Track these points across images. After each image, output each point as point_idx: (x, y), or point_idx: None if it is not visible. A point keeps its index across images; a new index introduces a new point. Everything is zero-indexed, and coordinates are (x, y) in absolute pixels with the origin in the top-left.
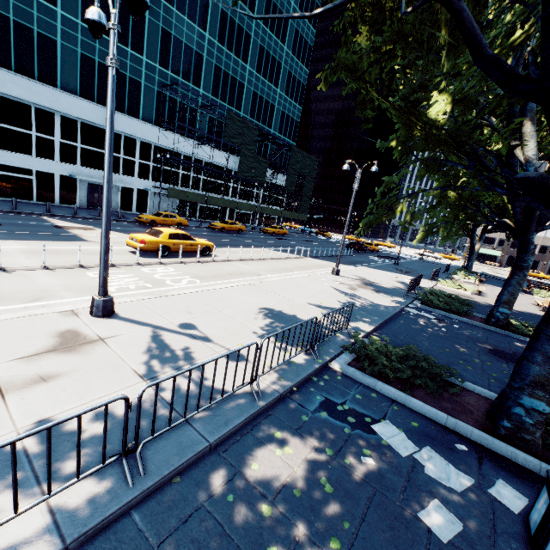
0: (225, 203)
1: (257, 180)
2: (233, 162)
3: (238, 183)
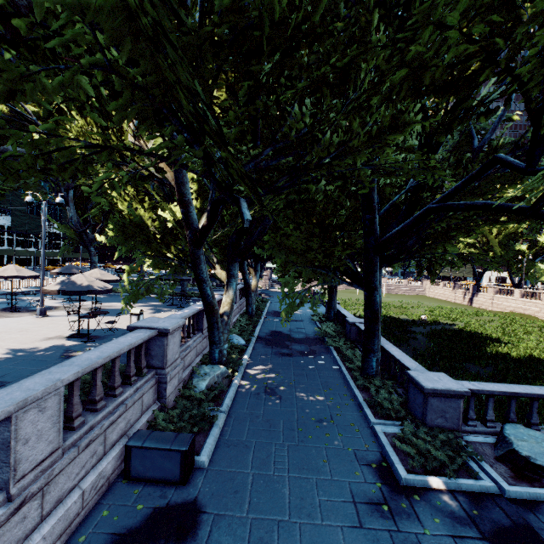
0: (2, 252)
1: (33, 232)
2: (5, 220)
3: (13, 236)
